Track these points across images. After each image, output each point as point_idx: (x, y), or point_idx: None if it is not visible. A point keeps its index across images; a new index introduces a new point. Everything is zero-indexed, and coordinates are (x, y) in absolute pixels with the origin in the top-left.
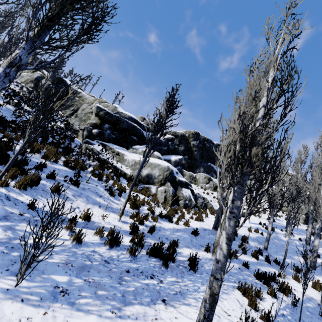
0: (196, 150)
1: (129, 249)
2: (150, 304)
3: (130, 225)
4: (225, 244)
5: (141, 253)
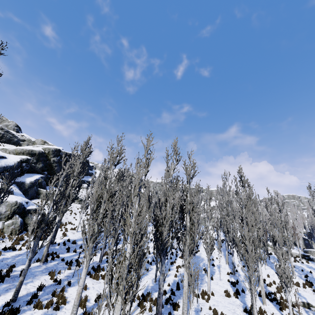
0: (57, 165)
1: None
2: None
3: None
4: (28, 262)
5: None
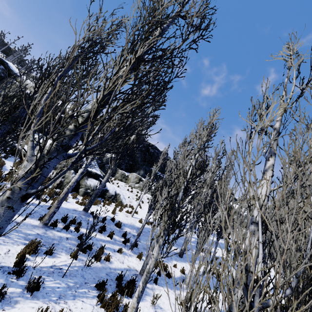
0: (139, 153)
1: None
2: None
3: None
4: None
5: None
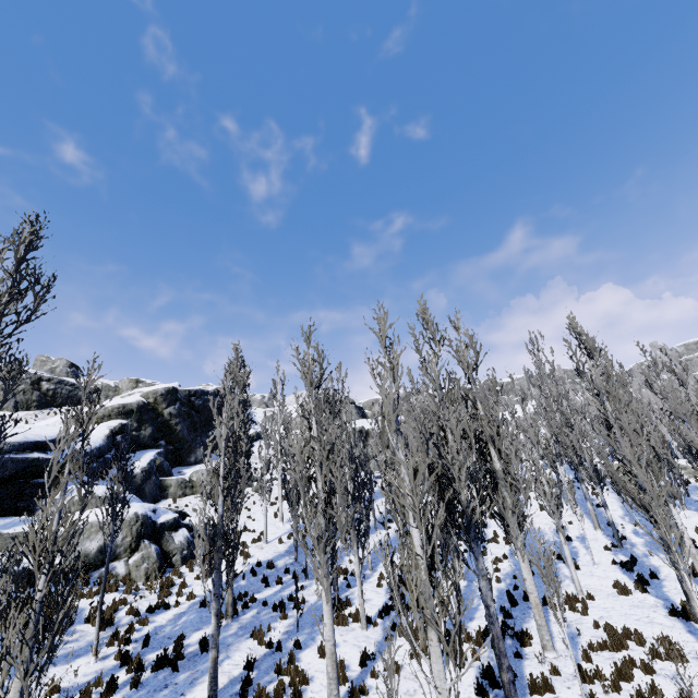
0: (180, 421)
1: (132, 681)
2: None
3: (115, 657)
4: (215, 620)
5: (146, 676)
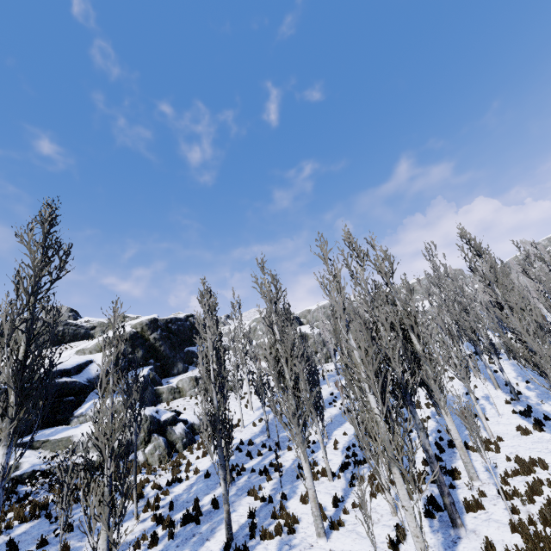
0: (162, 343)
1: (169, 534)
2: (201, 547)
3: (151, 519)
4: (224, 483)
5: (177, 530)
